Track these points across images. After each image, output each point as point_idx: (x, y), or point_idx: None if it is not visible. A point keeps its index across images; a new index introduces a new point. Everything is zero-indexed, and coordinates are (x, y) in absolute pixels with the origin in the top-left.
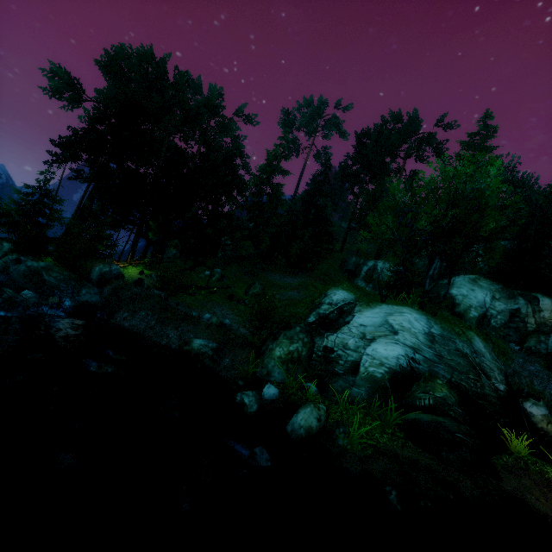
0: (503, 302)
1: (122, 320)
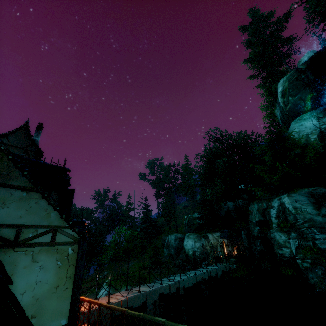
0: (198, 242)
1: None
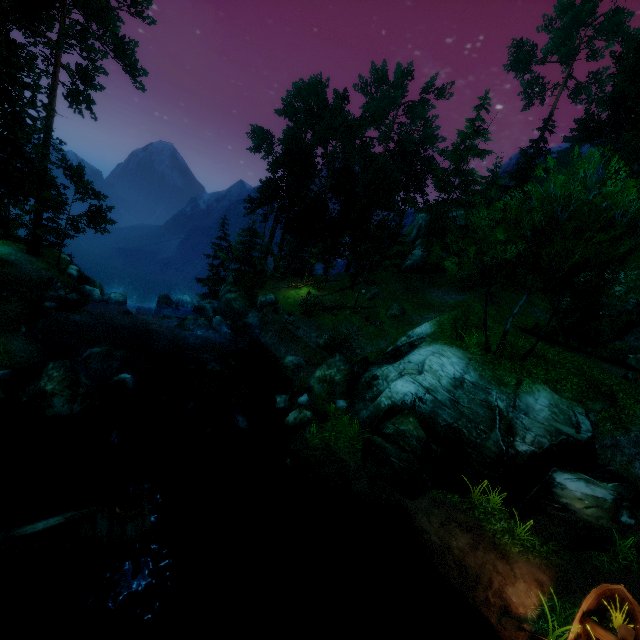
0: None
1: (262, 337)
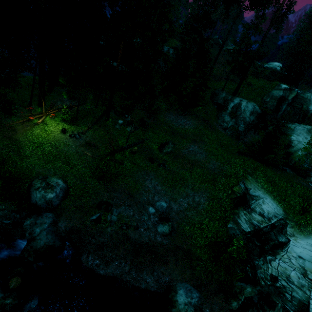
0: None
1: (94, 266)
